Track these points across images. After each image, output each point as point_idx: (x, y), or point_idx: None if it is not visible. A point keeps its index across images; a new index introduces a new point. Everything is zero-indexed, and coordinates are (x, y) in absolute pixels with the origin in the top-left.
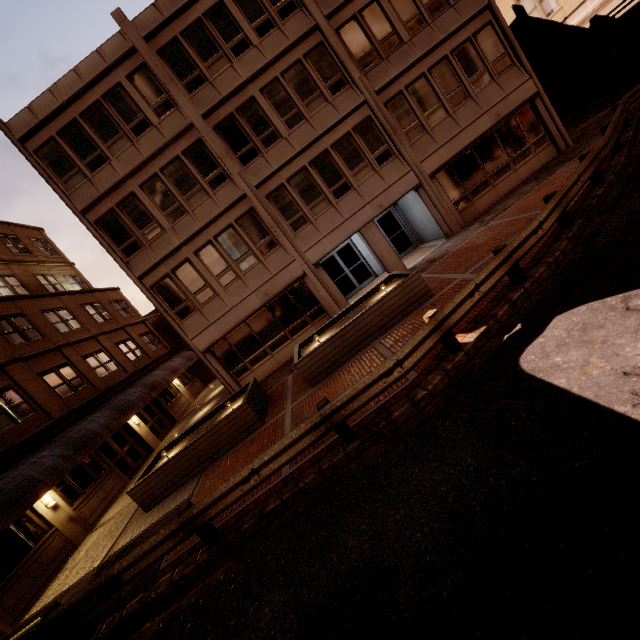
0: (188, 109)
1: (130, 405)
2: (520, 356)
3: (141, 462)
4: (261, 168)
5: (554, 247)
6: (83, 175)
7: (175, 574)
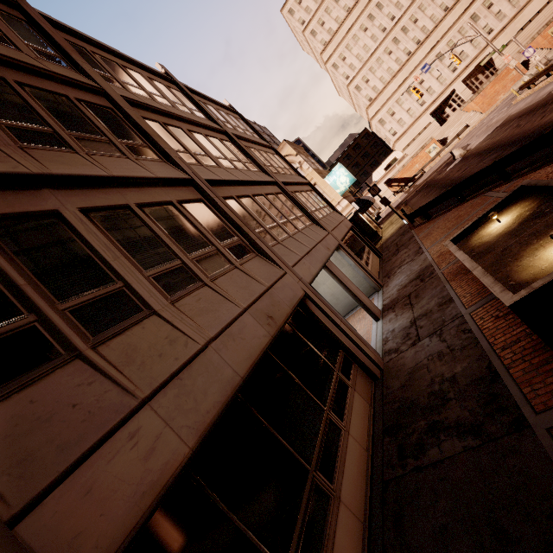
0: (98, 79)
1: None
2: None
3: None
4: (205, 172)
5: None
6: None
7: None
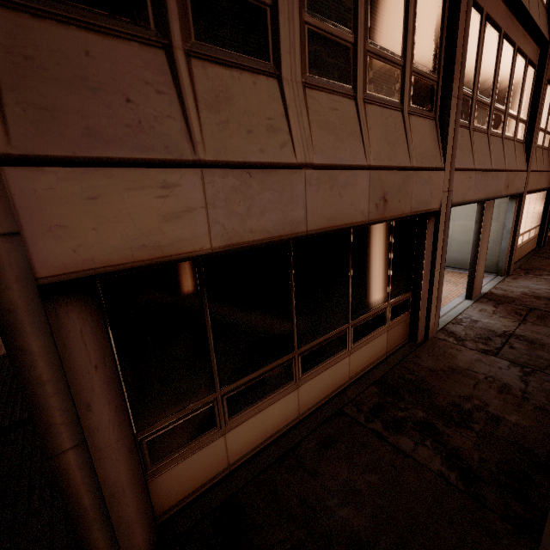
0: None
1: None
2: None
3: None
4: None
5: None
6: None
7: None
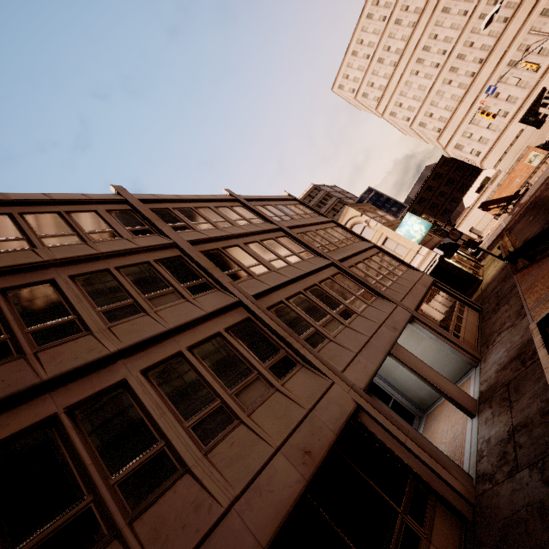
0: (172, 235)
1: None
2: None
3: None
4: (255, 284)
5: None
6: None
7: None
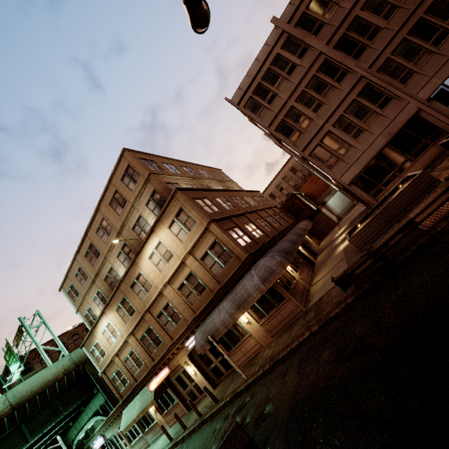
0: (317, 45)
1: (299, 234)
2: None
3: (310, 269)
4: (370, 55)
5: None
6: (266, 108)
7: None
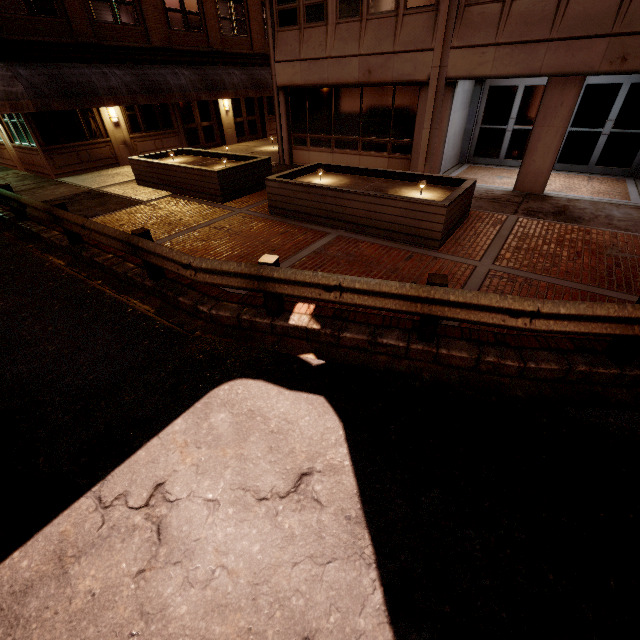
0: None
1: (220, 86)
2: (246, 378)
3: (211, 146)
4: None
5: (536, 354)
6: None
7: (55, 236)
